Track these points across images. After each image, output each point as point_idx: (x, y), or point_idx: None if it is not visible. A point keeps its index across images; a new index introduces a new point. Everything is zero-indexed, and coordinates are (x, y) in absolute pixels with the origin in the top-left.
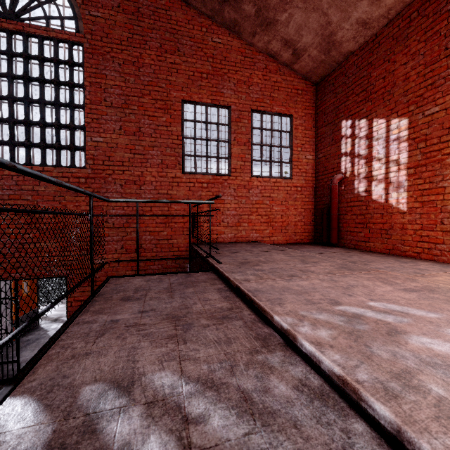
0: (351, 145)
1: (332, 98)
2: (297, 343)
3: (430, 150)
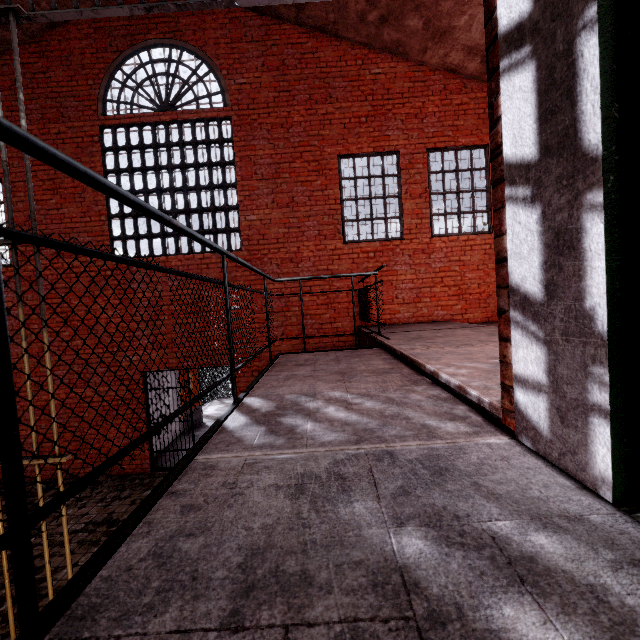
0: None
1: None
2: (439, 378)
3: None
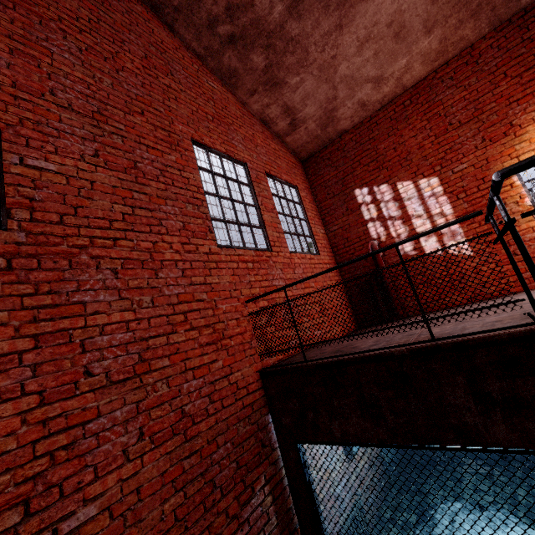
0: (377, 209)
1: (332, 171)
2: None
3: (473, 198)
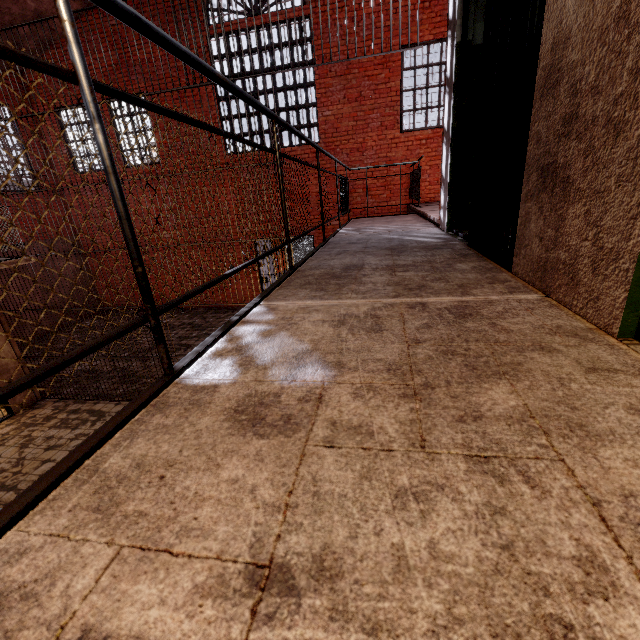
0: None
1: None
2: (430, 218)
3: None
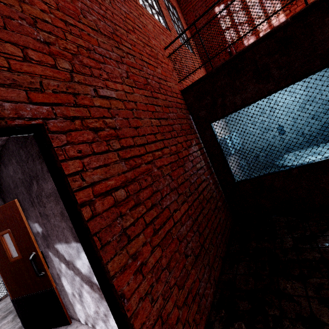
0: (231, 20)
1: None
2: None
3: None
